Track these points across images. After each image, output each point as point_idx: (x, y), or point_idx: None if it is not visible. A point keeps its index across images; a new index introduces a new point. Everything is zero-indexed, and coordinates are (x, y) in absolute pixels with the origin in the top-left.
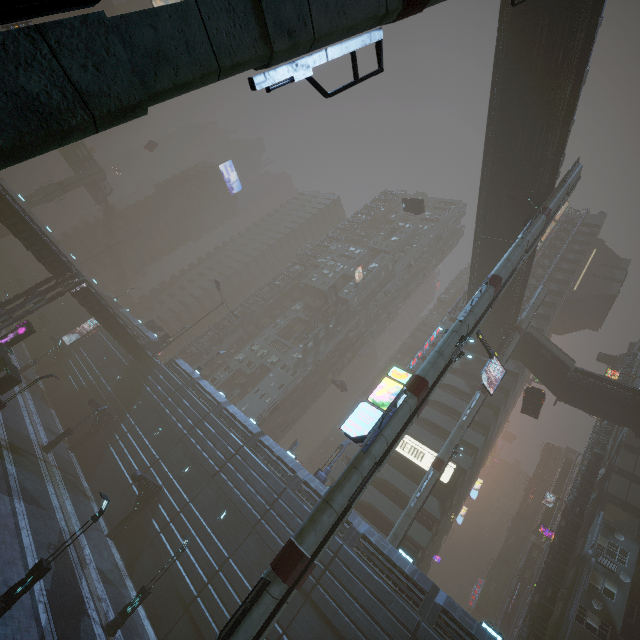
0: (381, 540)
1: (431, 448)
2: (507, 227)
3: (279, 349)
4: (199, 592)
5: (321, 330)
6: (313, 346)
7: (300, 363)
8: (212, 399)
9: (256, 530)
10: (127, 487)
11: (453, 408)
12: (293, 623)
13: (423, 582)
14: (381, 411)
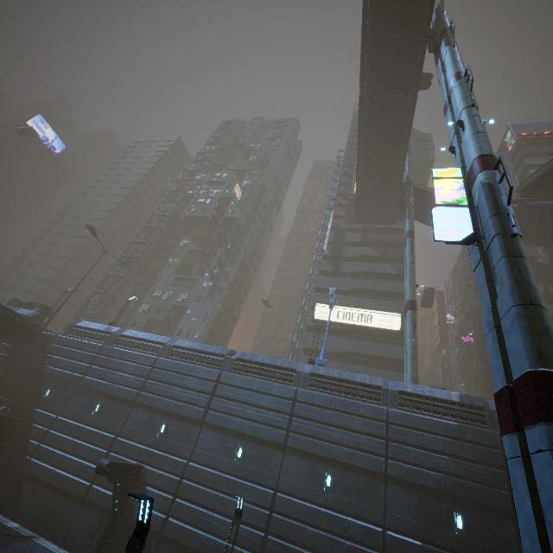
0: (415, 387)
1: (374, 309)
2: (392, 80)
3: (185, 285)
4: (261, 552)
5: (223, 252)
6: (219, 270)
7: (214, 290)
8: (152, 344)
9: (290, 446)
10: (85, 493)
11: (373, 272)
12: (387, 513)
13: (474, 401)
14: (464, 207)
